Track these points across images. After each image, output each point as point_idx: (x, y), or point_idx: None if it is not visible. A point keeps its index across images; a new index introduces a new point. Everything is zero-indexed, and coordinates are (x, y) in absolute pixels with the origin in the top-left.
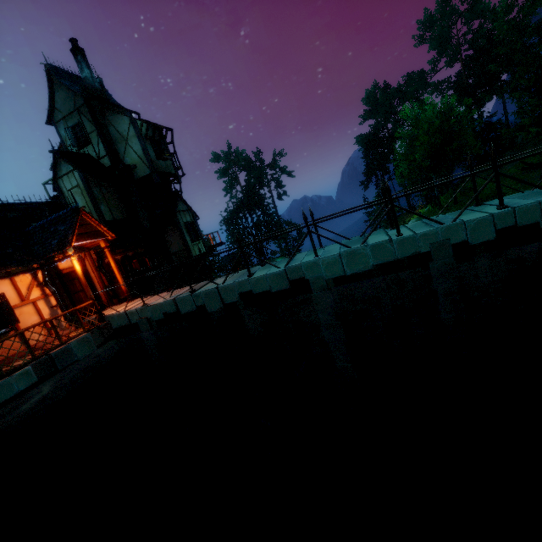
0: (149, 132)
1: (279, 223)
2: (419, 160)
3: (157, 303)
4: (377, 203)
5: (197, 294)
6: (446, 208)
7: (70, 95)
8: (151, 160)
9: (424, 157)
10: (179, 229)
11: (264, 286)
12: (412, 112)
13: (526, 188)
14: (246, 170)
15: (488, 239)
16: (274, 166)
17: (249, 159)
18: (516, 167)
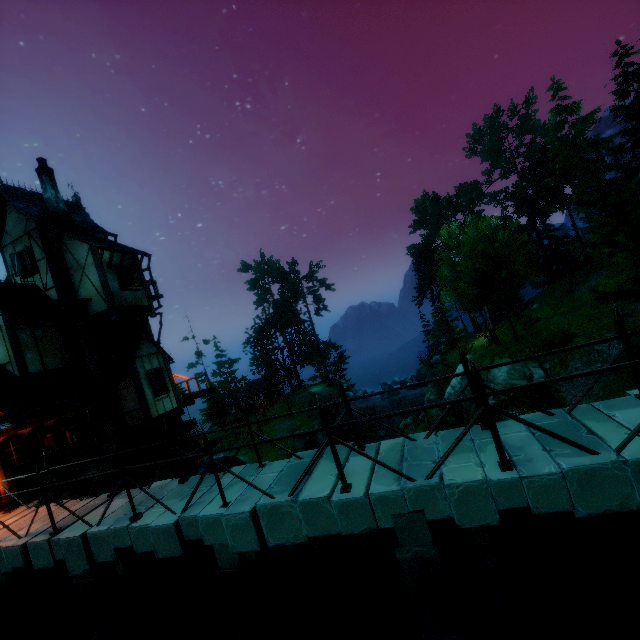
0: (116, 258)
1: (316, 344)
2: (464, 287)
3: (3, 547)
4: (306, 432)
5: (57, 540)
6: (505, 346)
7: (23, 217)
8: (109, 293)
9: (470, 285)
10: (135, 381)
11: (150, 543)
12: (452, 232)
13: (600, 329)
14: (279, 282)
15: (487, 522)
16: (311, 278)
17: (282, 270)
18: (590, 292)
